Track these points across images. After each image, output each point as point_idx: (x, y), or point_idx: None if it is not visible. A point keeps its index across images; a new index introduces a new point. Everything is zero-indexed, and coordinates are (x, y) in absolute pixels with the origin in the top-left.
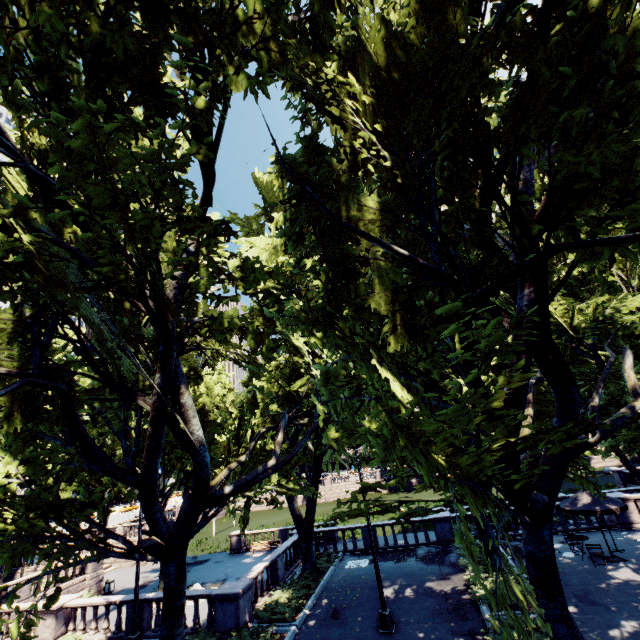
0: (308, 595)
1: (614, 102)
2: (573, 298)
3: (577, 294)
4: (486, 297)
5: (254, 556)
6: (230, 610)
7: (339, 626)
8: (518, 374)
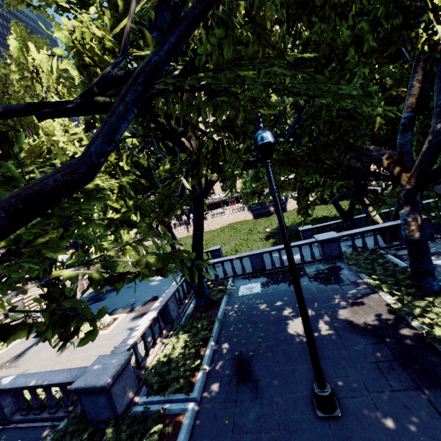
0: (205, 339)
1: None
2: None
3: None
4: None
5: (158, 279)
6: (101, 402)
7: (252, 398)
8: None
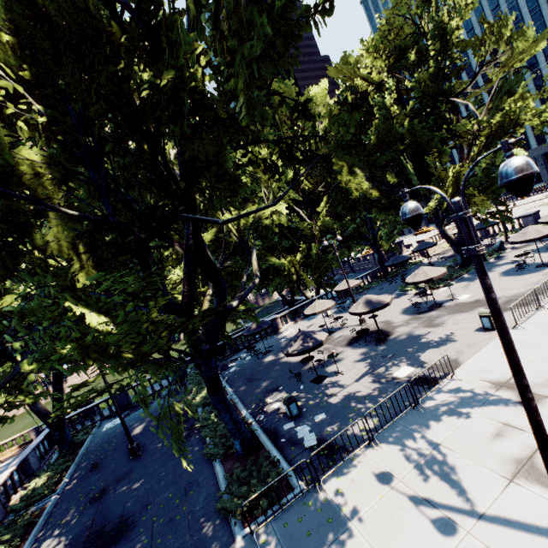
0: (68, 467)
1: (204, 124)
2: (247, 203)
3: (250, 199)
4: (152, 239)
5: (3, 466)
6: None
7: (98, 473)
8: (161, 299)
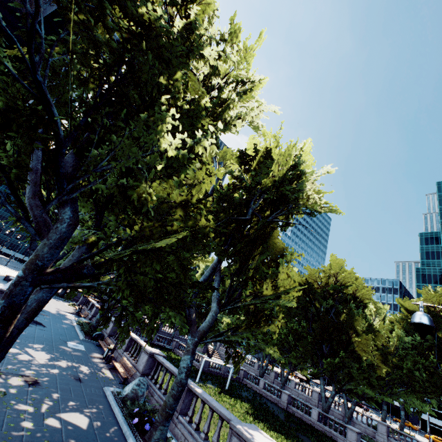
0: None
1: None
2: None
3: None
4: None
5: None
6: None
7: None
8: None
